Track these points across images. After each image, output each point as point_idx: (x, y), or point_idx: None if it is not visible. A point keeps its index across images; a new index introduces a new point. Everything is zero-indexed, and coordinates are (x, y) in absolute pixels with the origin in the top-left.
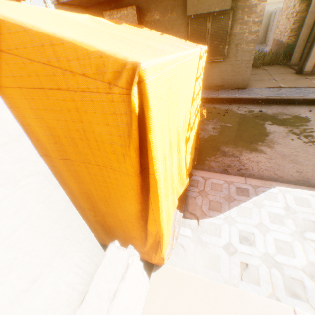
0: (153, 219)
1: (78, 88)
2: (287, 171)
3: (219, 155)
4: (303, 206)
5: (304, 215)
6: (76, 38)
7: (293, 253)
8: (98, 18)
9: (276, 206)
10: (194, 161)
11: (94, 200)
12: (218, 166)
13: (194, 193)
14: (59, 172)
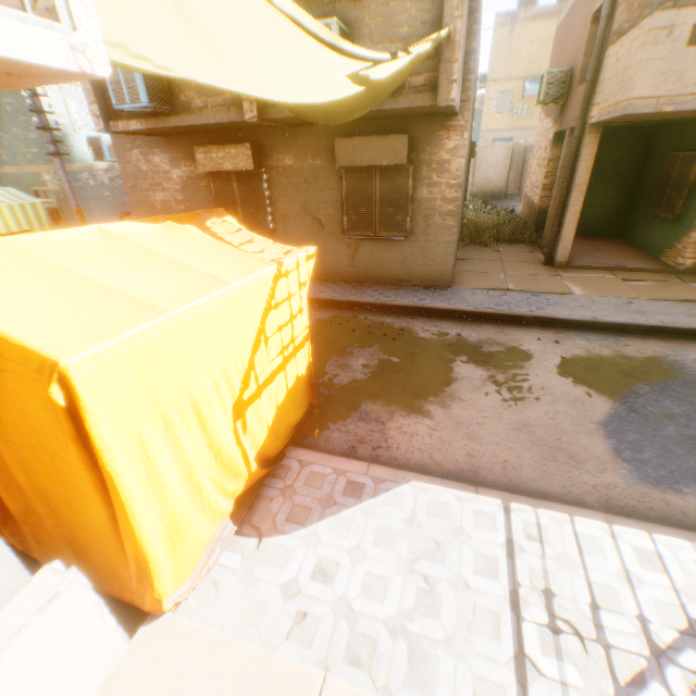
0: (125, 530)
1: (12, 370)
2: (453, 452)
3: (354, 419)
4: (437, 517)
5: (431, 532)
6: (8, 330)
7: (384, 595)
8: (118, 223)
9: (396, 517)
10: (298, 431)
11: (55, 501)
12: (344, 439)
13: (273, 490)
14: (3, 457)
